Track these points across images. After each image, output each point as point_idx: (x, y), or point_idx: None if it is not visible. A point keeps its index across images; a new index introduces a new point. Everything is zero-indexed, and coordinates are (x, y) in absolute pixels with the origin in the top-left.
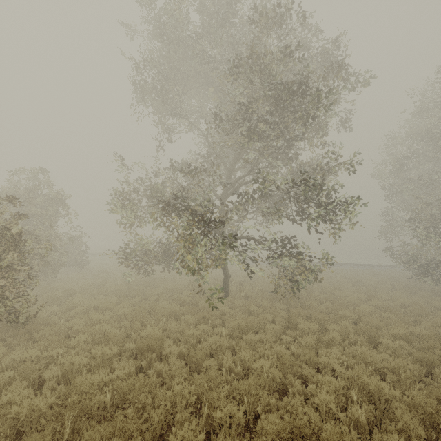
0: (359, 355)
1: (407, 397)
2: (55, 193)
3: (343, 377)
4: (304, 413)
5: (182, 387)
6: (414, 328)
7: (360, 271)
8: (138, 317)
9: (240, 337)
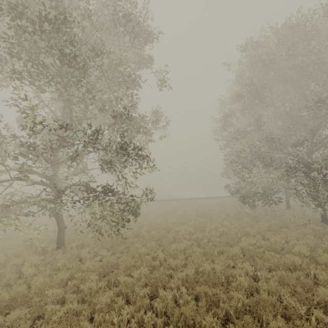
0: (116, 323)
1: None
2: None
3: None
4: None
5: None
6: (205, 265)
7: (214, 203)
8: None
9: None
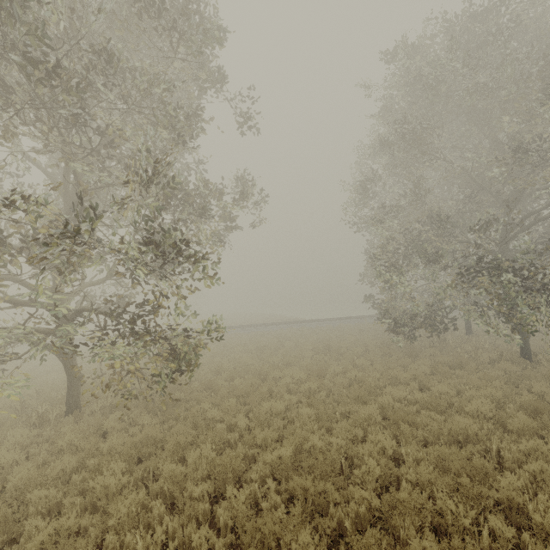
0: None
1: None
2: None
3: None
4: None
5: None
6: (314, 439)
7: (348, 328)
8: None
9: None
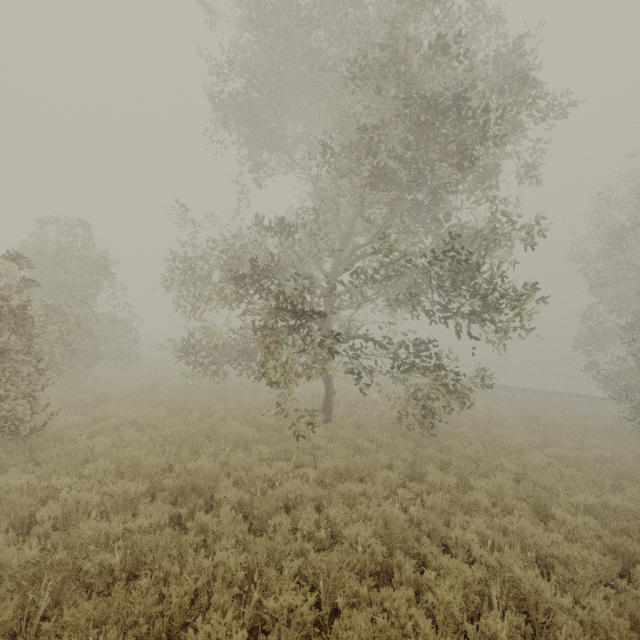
0: (515, 531)
1: (581, 611)
2: (92, 255)
3: (483, 563)
4: (412, 614)
5: (227, 555)
6: (611, 497)
7: (539, 401)
8: (190, 441)
9: (335, 485)
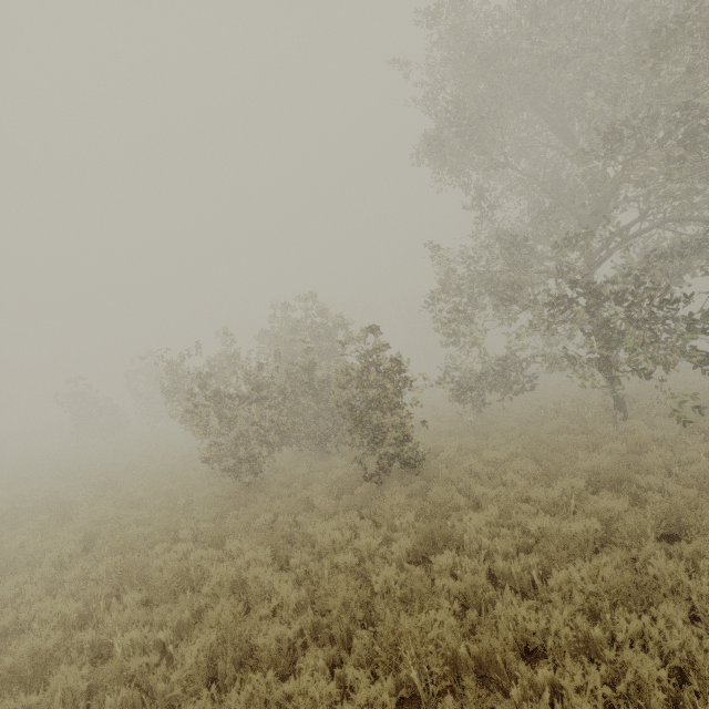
0: None
1: None
2: (341, 319)
3: None
4: None
5: None
6: None
7: None
8: (537, 452)
9: None
